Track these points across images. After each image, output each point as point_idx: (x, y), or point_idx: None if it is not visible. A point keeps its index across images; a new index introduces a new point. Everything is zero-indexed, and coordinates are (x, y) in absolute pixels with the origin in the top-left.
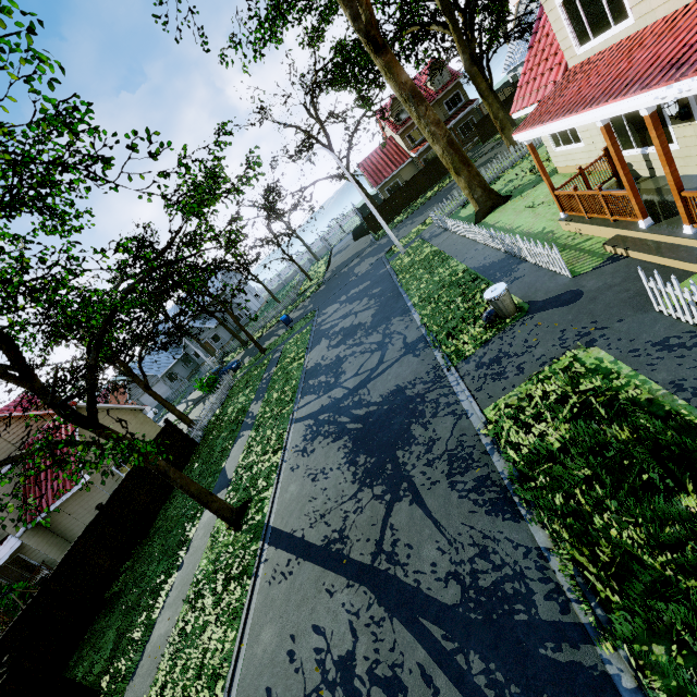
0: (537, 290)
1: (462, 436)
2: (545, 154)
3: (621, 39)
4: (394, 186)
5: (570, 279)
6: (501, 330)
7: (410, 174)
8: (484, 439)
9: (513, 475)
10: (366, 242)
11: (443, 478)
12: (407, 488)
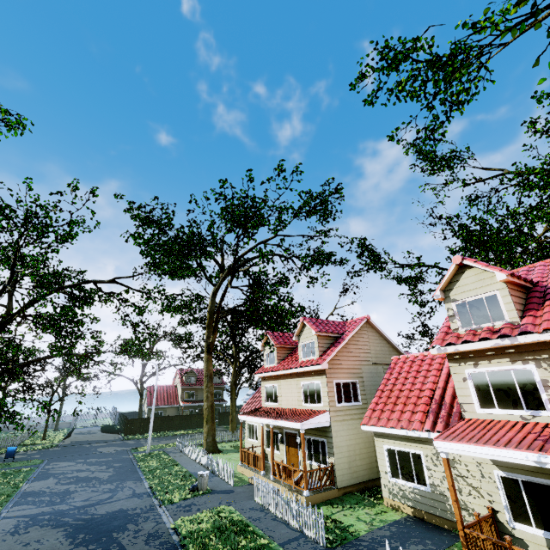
0: (218, 486)
1: (159, 528)
2: (244, 443)
3: (275, 407)
4: (158, 414)
5: (232, 486)
6: (196, 496)
7: (172, 413)
8: (171, 530)
9: (181, 540)
10: (115, 436)
11: (143, 541)
12: (117, 545)
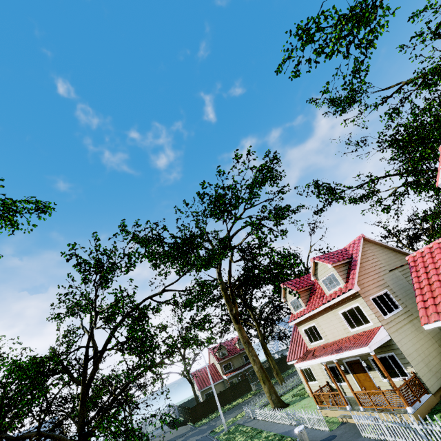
0: (316, 436)
1: None
2: (300, 389)
3: (322, 344)
4: (210, 393)
5: (329, 431)
6: None
7: (220, 389)
8: None
9: None
10: (186, 428)
11: None
12: None
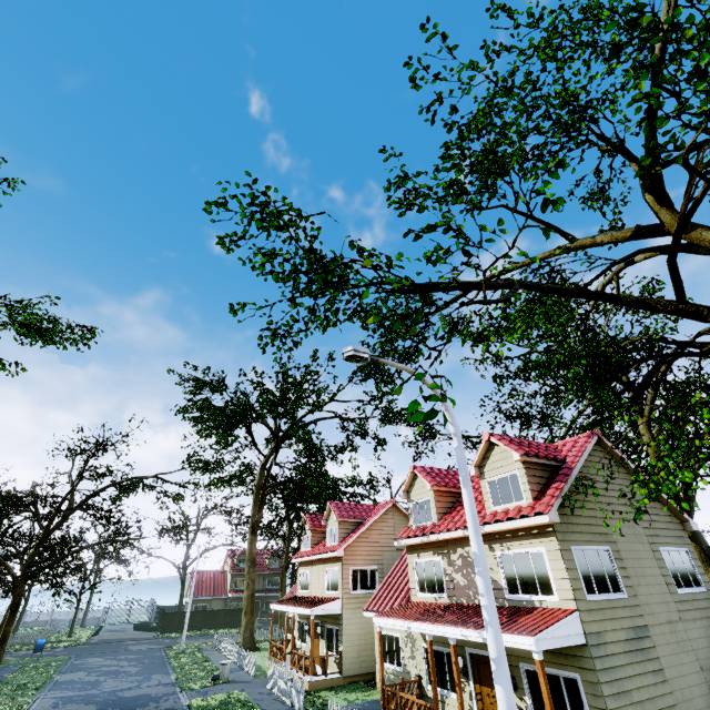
0: (240, 678)
1: (176, 705)
2: None
3: (306, 595)
4: (202, 607)
5: (253, 678)
6: (216, 684)
7: (218, 607)
8: (185, 706)
9: None
10: (149, 634)
11: None
12: None
